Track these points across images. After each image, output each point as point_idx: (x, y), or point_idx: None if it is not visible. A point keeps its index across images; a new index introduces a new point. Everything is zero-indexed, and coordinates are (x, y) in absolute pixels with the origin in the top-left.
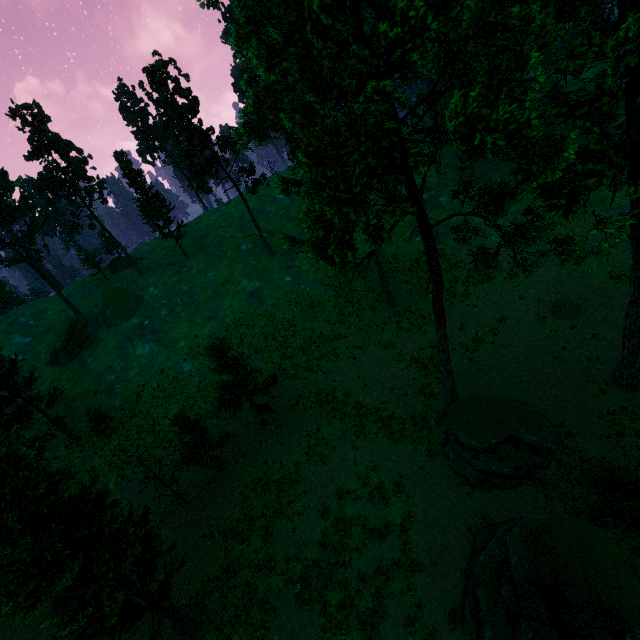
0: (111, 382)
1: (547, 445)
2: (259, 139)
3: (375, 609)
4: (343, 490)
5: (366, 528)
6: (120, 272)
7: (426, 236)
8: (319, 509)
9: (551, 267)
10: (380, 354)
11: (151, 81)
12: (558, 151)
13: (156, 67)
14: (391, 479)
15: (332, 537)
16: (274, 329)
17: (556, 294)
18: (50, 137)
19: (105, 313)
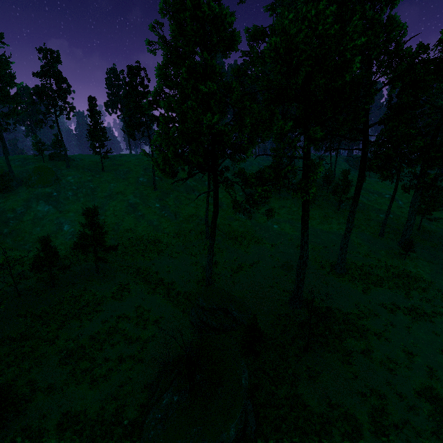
0: (9, 217)
1: (242, 320)
2: (153, 109)
3: (105, 375)
4: (123, 315)
5: (125, 336)
6: (55, 161)
7: (215, 185)
8: (103, 320)
9: (292, 247)
10: (187, 259)
11: (129, 72)
12: (247, 152)
13: (135, 68)
14: (154, 317)
15: (102, 335)
16: (134, 227)
17: (287, 259)
18: (56, 71)
19: (30, 178)
